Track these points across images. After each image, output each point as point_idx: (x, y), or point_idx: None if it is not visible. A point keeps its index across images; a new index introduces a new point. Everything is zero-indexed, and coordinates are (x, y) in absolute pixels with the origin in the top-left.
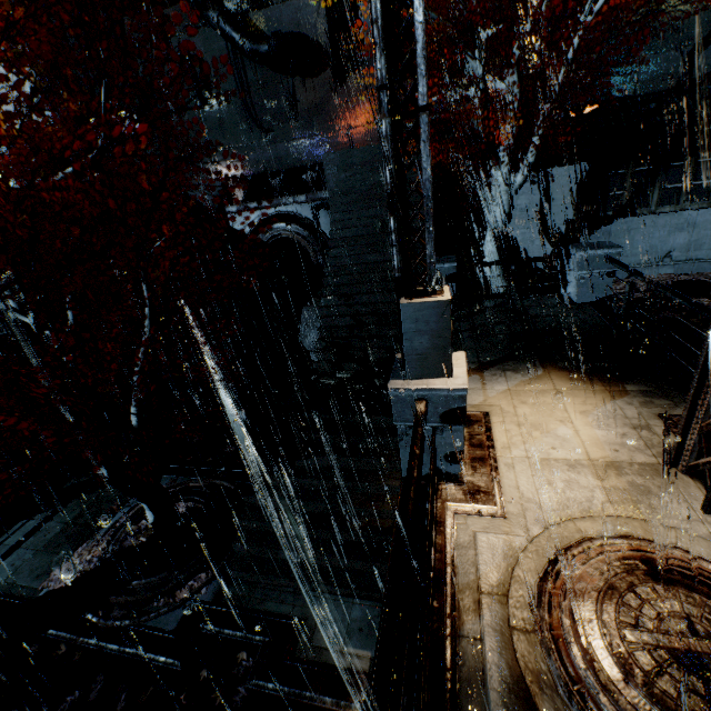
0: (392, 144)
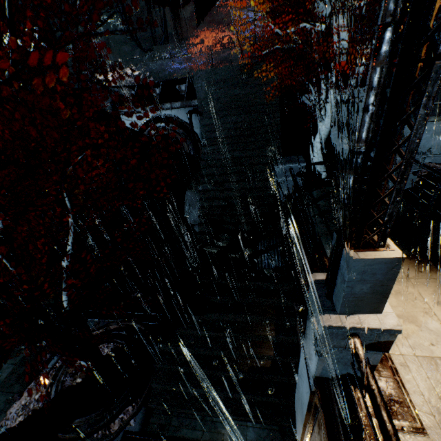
0: (381, 97)
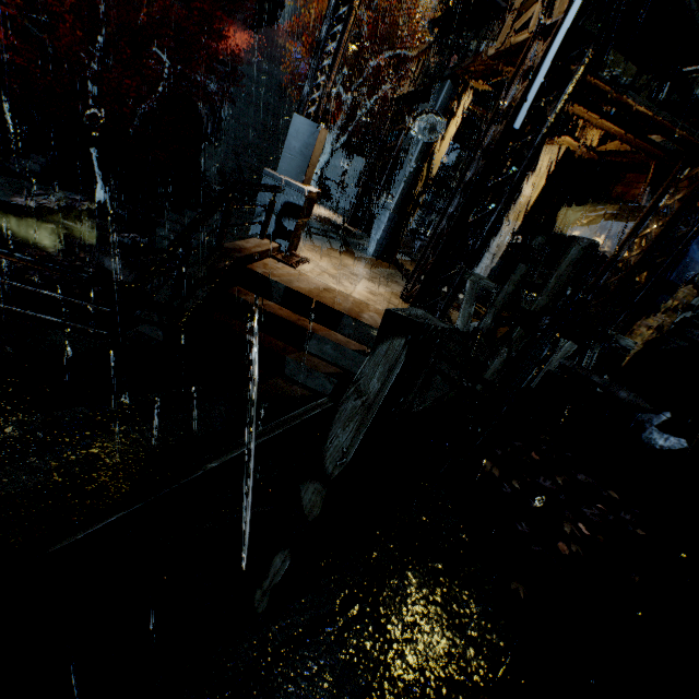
0: None
